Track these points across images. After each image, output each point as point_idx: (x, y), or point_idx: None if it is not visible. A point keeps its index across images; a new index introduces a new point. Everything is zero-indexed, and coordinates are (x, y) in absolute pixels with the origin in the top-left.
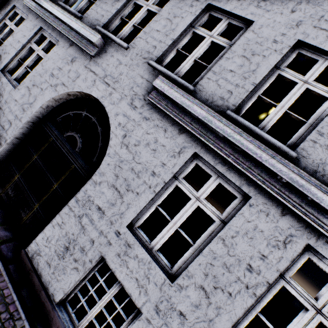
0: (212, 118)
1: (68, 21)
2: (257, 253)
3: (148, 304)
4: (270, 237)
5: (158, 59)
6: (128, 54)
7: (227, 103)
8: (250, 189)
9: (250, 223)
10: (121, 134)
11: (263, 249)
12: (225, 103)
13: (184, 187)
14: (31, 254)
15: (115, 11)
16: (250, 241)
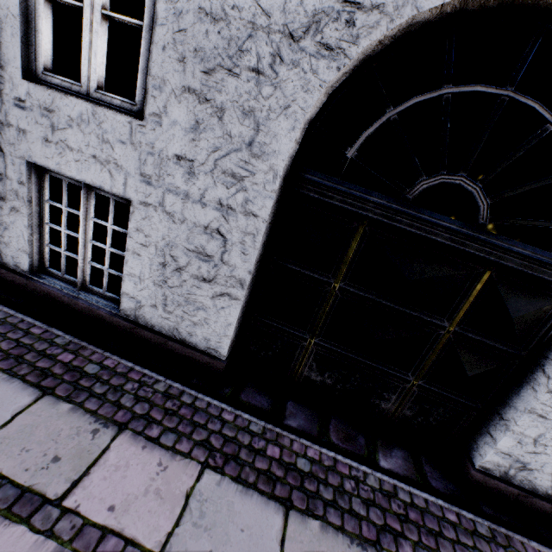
0: None
1: None
2: None
3: None
4: None
5: None
6: None
7: None
8: None
9: None
10: None
11: None
12: None
13: None
14: (499, 473)
15: None
16: None
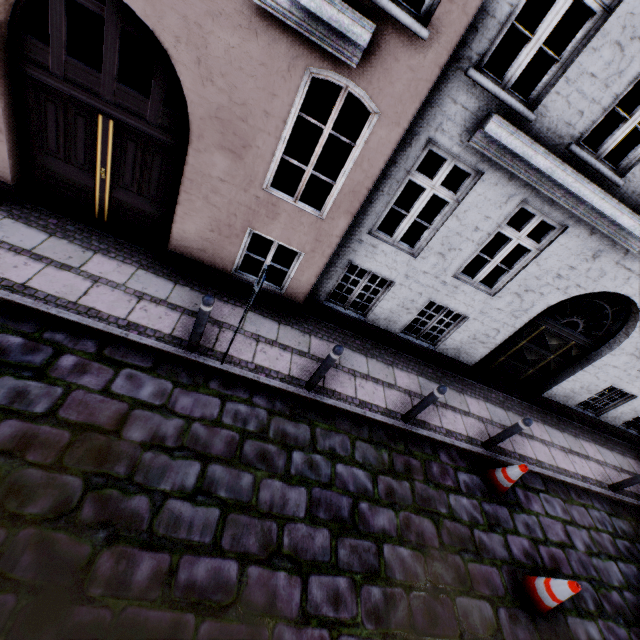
0: None
1: (613, 214)
2: None
3: None
4: None
5: None
6: None
7: None
8: None
9: None
10: None
11: None
12: None
13: None
14: (547, 396)
15: None
16: None
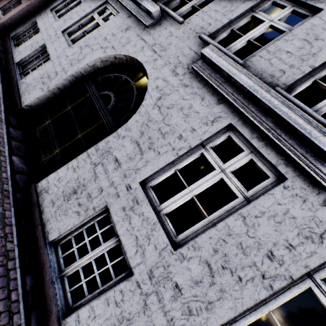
0: (260, 88)
1: None
2: (283, 240)
3: (142, 266)
4: (303, 226)
5: (210, 35)
6: (182, 28)
7: (277, 82)
8: (288, 170)
9: (281, 206)
10: (156, 96)
11: (292, 238)
12: (274, 81)
13: (210, 157)
14: (40, 190)
15: None
16: (277, 226)
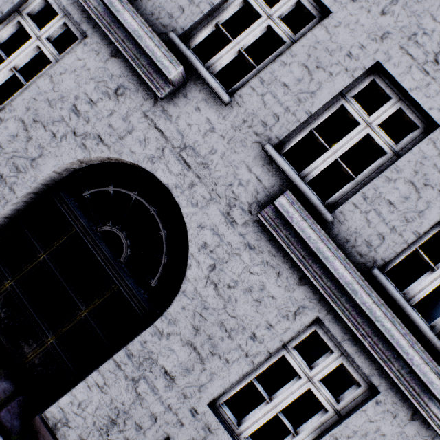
0: (359, 287)
1: (114, 5)
2: None
3: None
4: None
5: (279, 141)
6: (229, 114)
7: (375, 254)
8: (381, 382)
9: (373, 423)
10: (207, 263)
11: None
12: (371, 252)
13: (293, 361)
14: (52, 423)
15: (207, 8)
16: None
